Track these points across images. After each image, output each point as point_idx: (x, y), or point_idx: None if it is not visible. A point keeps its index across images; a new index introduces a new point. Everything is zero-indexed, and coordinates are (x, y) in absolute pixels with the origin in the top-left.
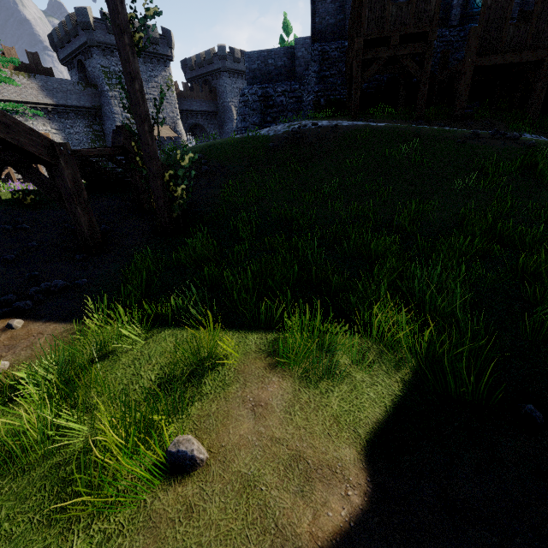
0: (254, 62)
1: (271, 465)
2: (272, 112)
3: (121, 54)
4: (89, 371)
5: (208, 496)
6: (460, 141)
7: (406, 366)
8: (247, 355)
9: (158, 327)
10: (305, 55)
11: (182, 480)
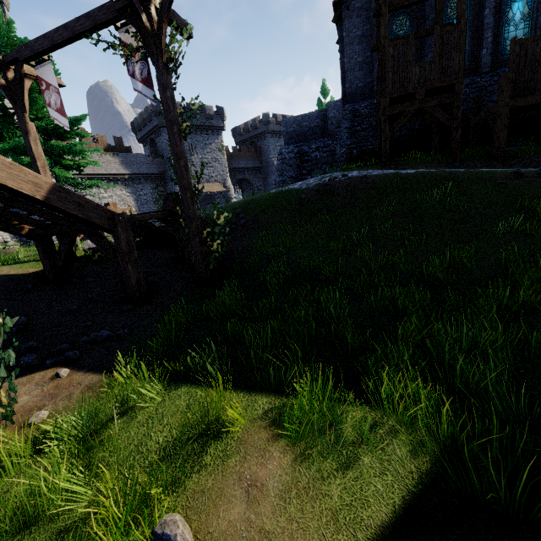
0: (290, 126)
1: None
2: (307, 166)
3: (171, 140)
4: (108, 427)
5: None
6: (500, 182)
7: (424, 453)
8: (252, 422)
9: (177, 383)
10: (336, 115)
11: None
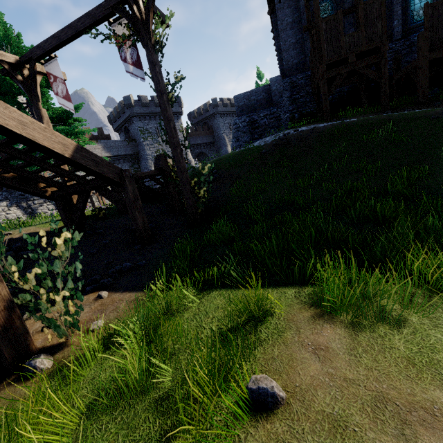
0: (241, 100)
1: (354, 405)
2: (258, 131)
3: (161, 107)
4: (162, 324)
5: (299, 434)
6: (433, 117)
7: None
8: (291, 306)
9: (207, 290)
10: (278, 87)
11: (268, 418)
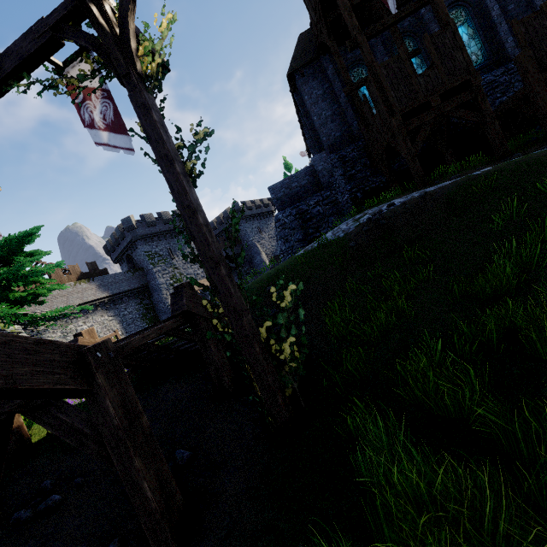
0: (279, 191)
1: None
2: (312, 224)
3: (172, 188)
4: None
5: None
6: None
7: None
8: None
9: None
10: (325, 166)
11: None
